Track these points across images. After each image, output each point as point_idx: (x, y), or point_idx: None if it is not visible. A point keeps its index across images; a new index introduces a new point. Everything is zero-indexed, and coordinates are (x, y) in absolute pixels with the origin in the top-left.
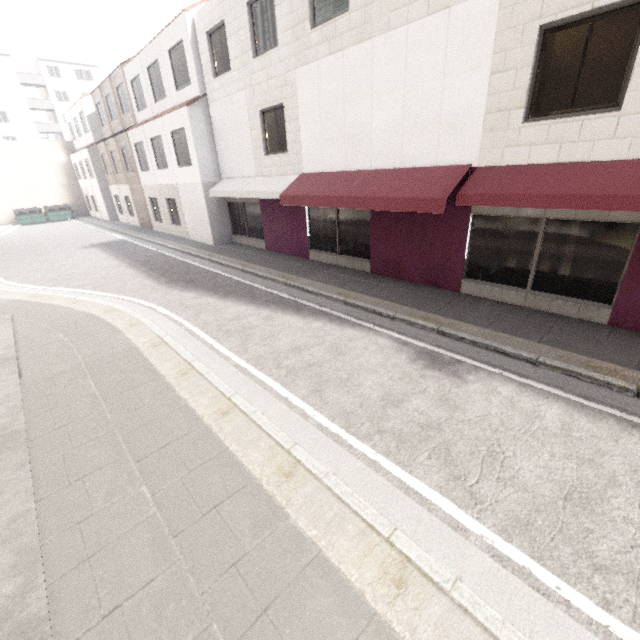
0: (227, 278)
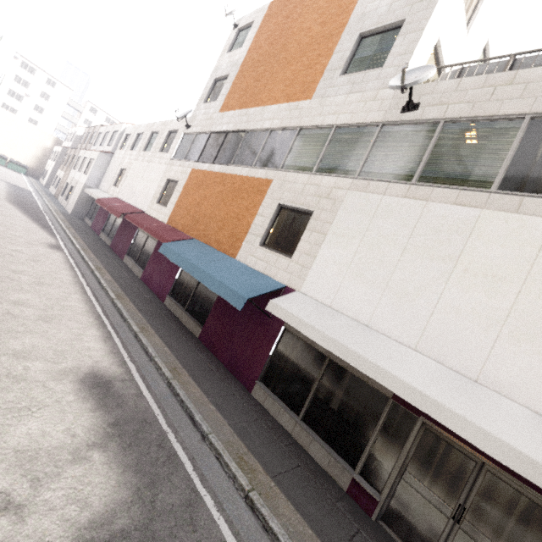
0: (43, 216)
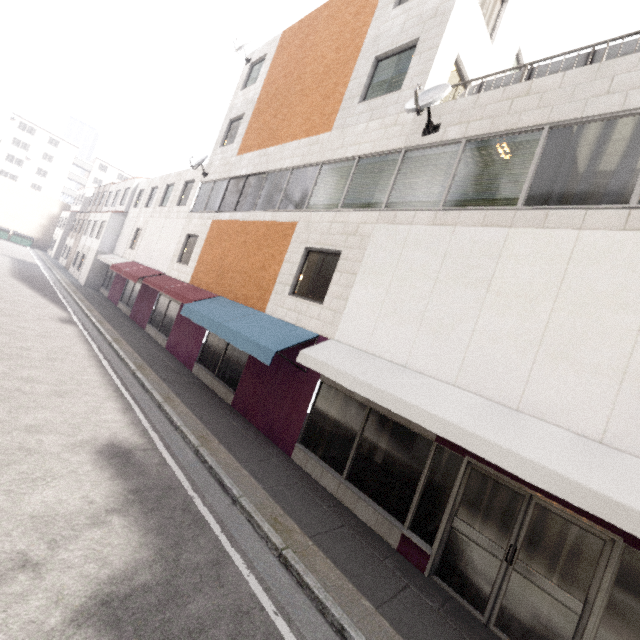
0: (53, 290)
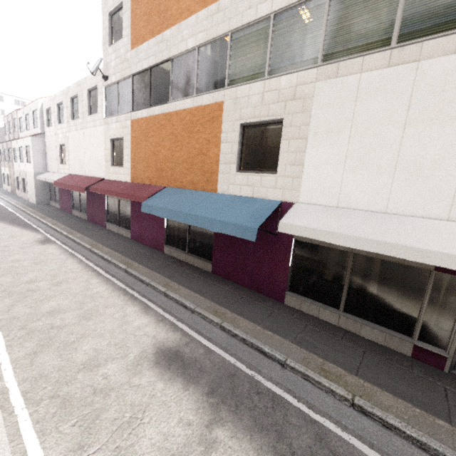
0: (16, 216)
